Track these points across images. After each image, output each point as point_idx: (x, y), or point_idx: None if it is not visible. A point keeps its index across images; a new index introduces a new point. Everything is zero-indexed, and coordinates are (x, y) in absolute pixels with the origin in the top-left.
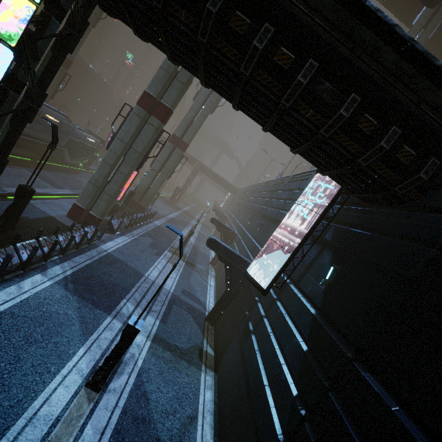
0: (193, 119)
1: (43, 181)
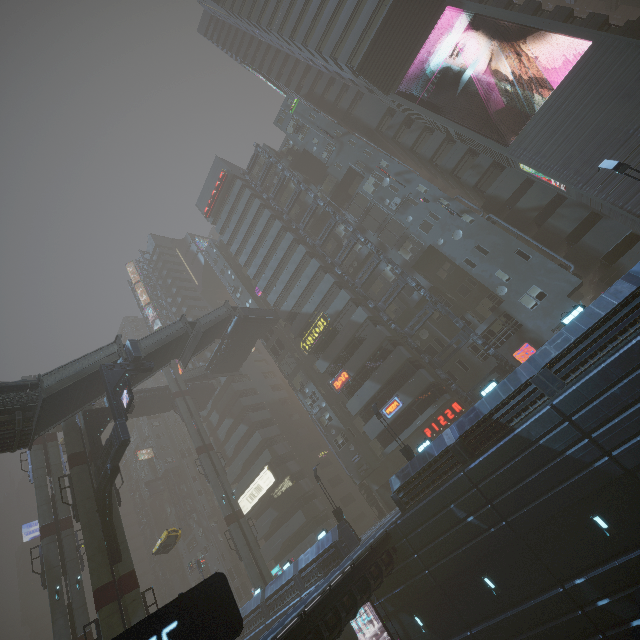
0: None
1: None
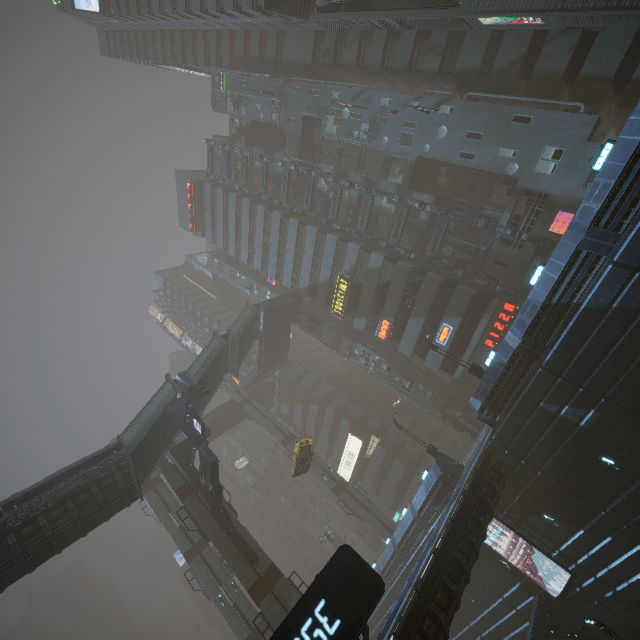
0: None
1: None
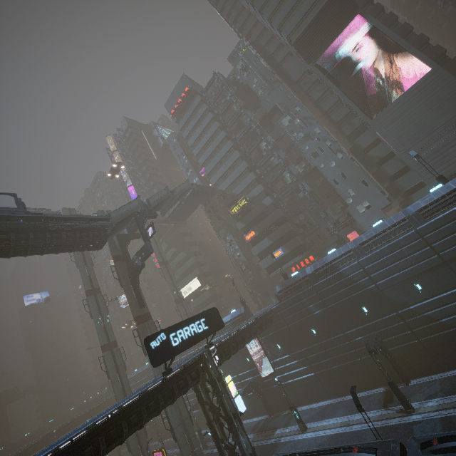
0: (123, 387)
1: None
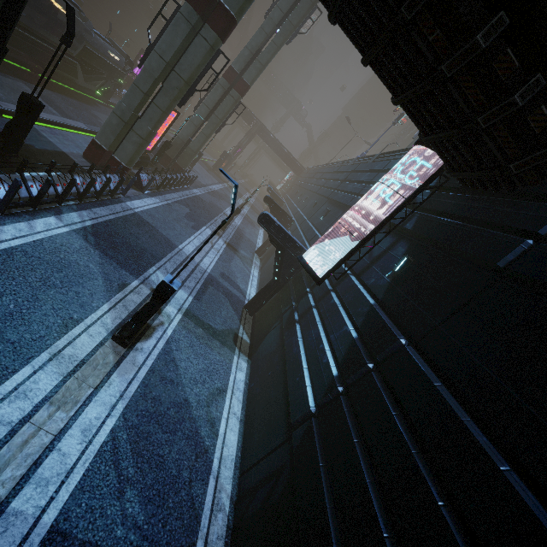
0: (260, 48)
1: (49, 106)
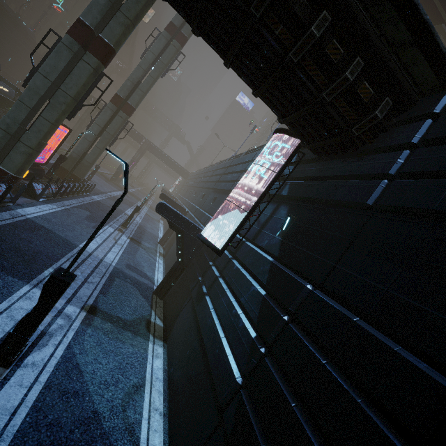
0: (140, 80)
1: None
